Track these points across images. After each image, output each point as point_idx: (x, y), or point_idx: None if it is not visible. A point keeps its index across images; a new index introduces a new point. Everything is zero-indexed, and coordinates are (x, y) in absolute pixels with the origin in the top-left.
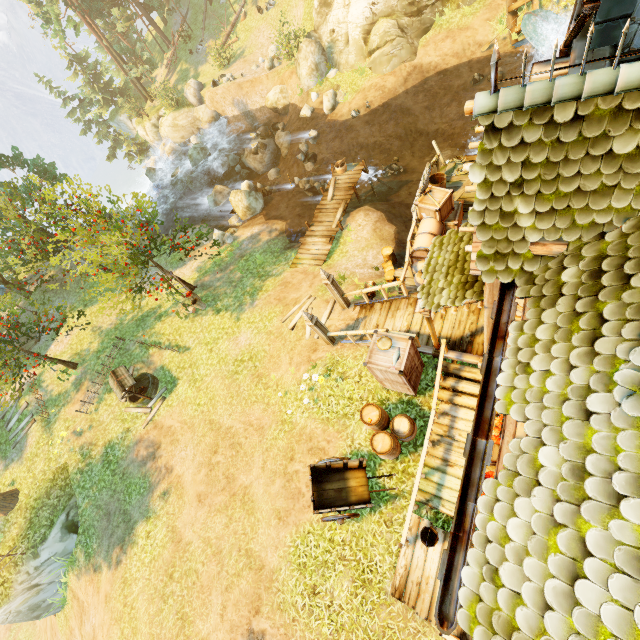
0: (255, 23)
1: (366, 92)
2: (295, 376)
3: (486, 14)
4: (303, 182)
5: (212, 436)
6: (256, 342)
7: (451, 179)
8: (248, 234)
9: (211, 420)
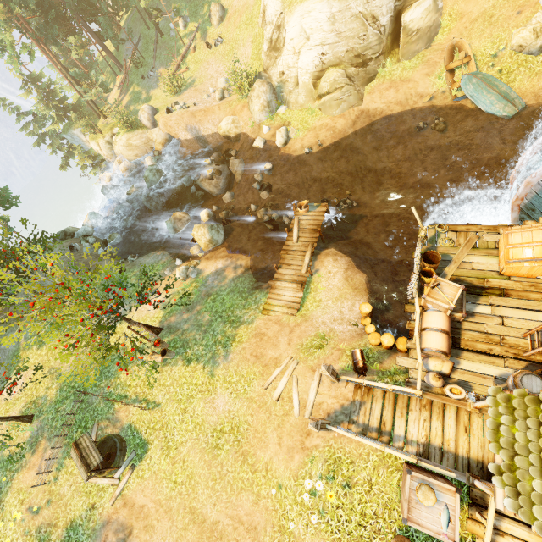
0: (204, 56)
1: (317, 131)
2: (288, 465)
3: (425, 69)
4: (261, 212)
5: (195, 532)
6: (236, 409)
7: (437, 250)
8: (212, 269)
9: (192, 508)
